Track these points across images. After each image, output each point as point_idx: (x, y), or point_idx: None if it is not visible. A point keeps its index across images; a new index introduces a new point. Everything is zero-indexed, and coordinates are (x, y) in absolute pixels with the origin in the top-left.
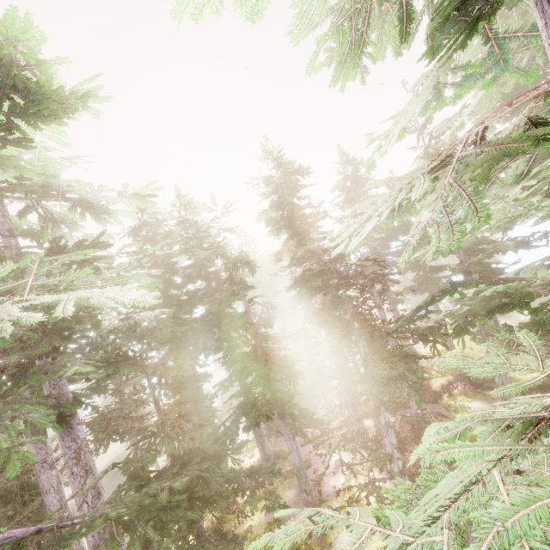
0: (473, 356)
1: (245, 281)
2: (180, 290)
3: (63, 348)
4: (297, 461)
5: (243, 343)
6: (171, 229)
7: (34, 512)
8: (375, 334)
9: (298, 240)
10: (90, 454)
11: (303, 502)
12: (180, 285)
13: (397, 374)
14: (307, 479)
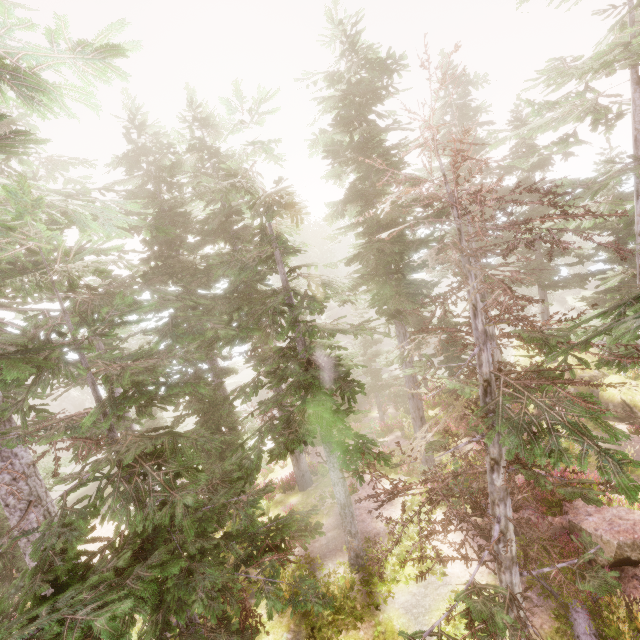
0: (581, 373)
1: (285, 241)
2: (192, 252)
3: None
4: (343, 496)
5: (276, 334)
6: (179, 158)
7: None
8: (530, 340)
9: (374, 180)
10: (39, 477)
11: (346, 544)
12: (192, 245)
13: (568, 420)
14: (353, 518)
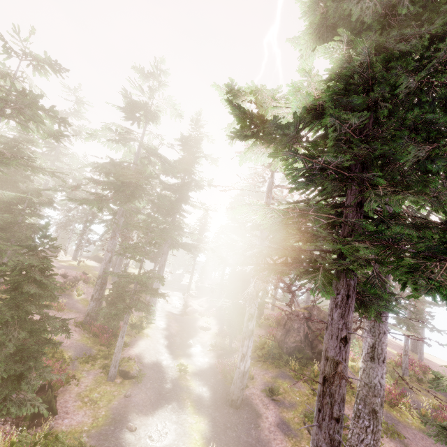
0: None
1: None
2: None
3: None
4: None
5: None
6: None
7: None
8: None
9: None
10: None
11: None
12: None
13: None
14: None
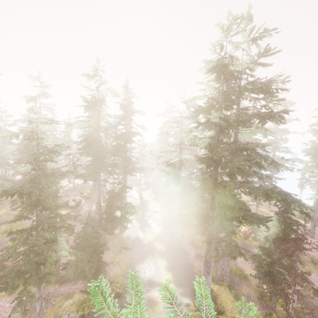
0: None
1: None
2: None
3: None
4: None
5: None
6: None
7: None
8: None
9: None
10: None
11: None
12: None
13: None
14: None
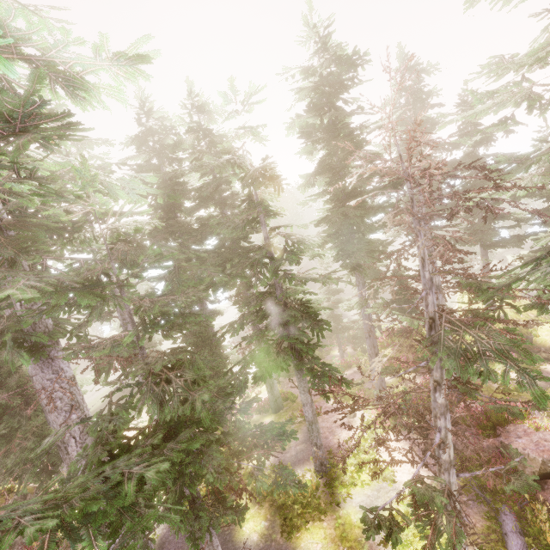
0: (517, 321)
1: (267, 206)
2: (189, 214)
3: (17, 263)
4: (310, 414)
5: (260, 281)
6: (180, 138)
7: (39, 427)
8: (467, 285)
9: (341, 156)
10: (78, 388)
11: (312, 454)
12: (190, 209)
13: (495, 347)
14: (319, 433)
